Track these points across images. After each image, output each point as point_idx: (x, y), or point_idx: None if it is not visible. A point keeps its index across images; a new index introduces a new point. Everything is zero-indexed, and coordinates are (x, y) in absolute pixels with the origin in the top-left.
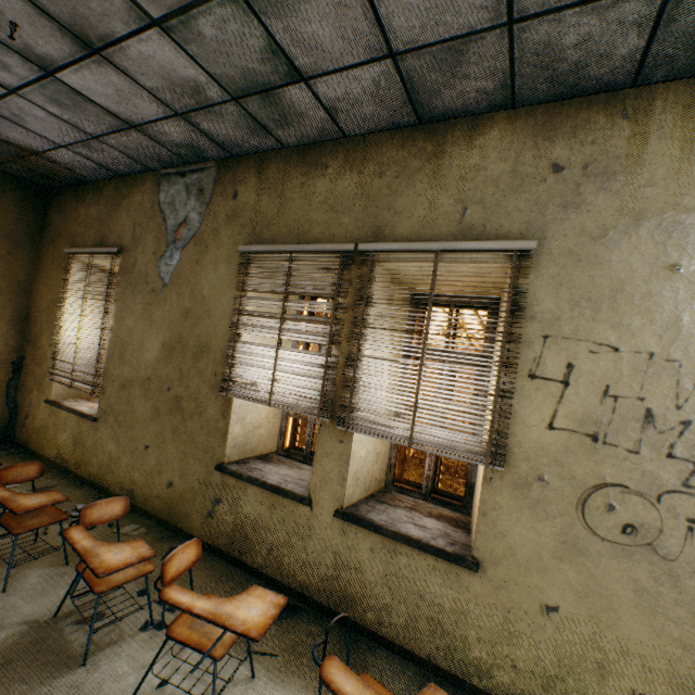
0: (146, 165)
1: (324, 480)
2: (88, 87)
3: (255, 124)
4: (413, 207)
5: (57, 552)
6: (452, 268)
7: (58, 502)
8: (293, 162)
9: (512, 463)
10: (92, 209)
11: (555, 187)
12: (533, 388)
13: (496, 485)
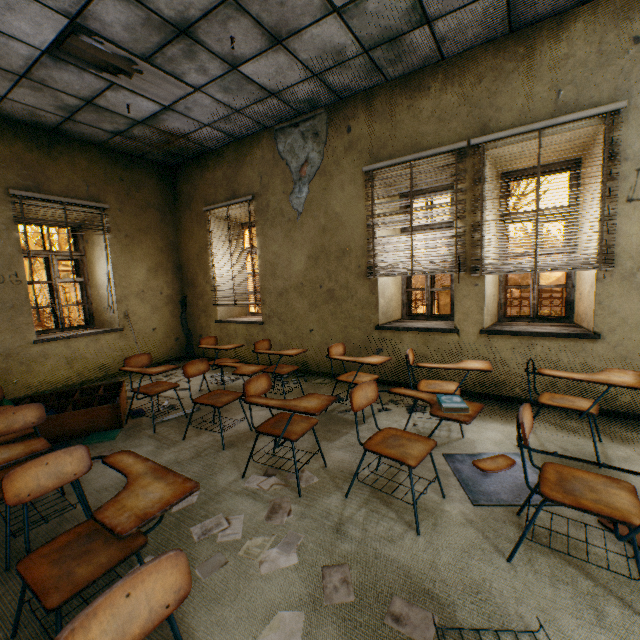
0: (264, 125)
1: (465, 314)
2: (257, 71)
3: (372, 68)
4: (512, 101)
5: (291, 393)
6: (549, 141)
7: (304, 351)
8: (397, 91)
9: (618, 264)
10: (217, 172)
11: (636, 56)
12: (631, 208)
13: (607, 282)
